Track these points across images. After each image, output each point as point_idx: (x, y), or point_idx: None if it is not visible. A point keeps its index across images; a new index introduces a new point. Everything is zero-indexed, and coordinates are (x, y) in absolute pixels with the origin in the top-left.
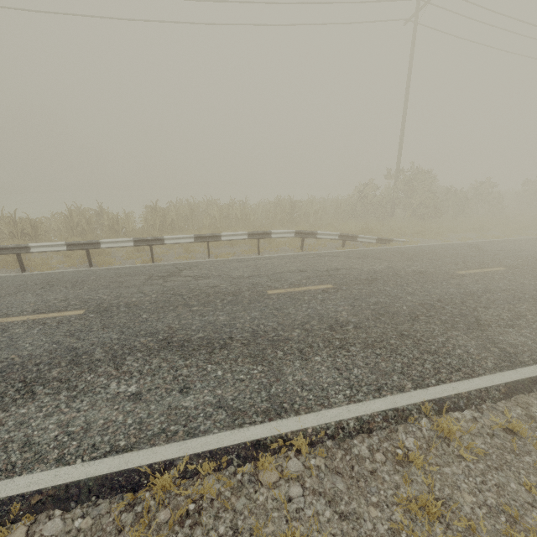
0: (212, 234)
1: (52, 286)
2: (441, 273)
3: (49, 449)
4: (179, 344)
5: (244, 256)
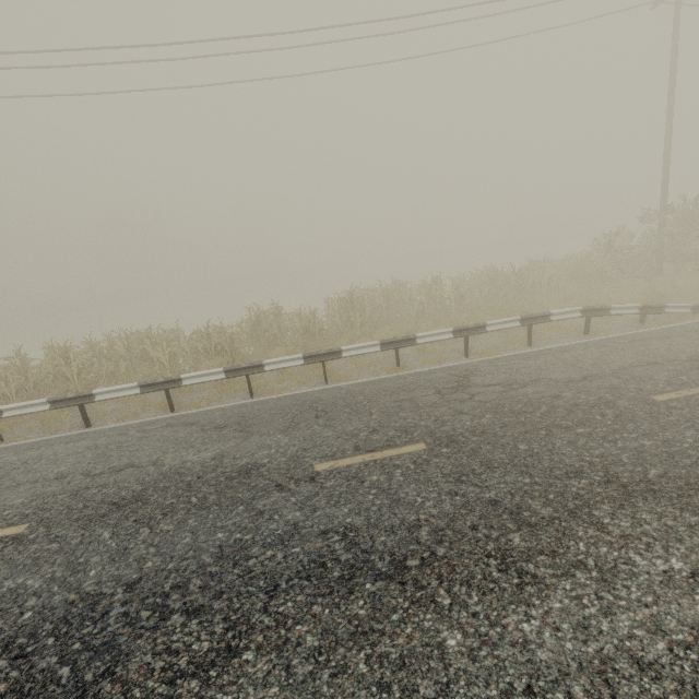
0: (475, 325)
1: (326, 413)
2: None
3: (691, 674)
4: (642, 488)
5: (512, 350)
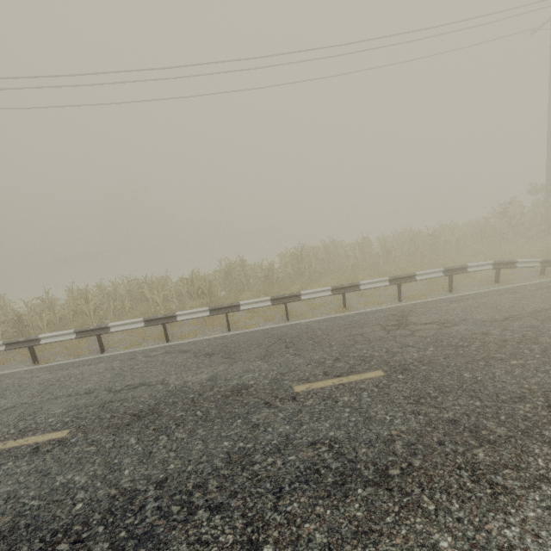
0: (407, 274)
1: (294, 344)
2: None
3: None
4: None
5: (436, 295)
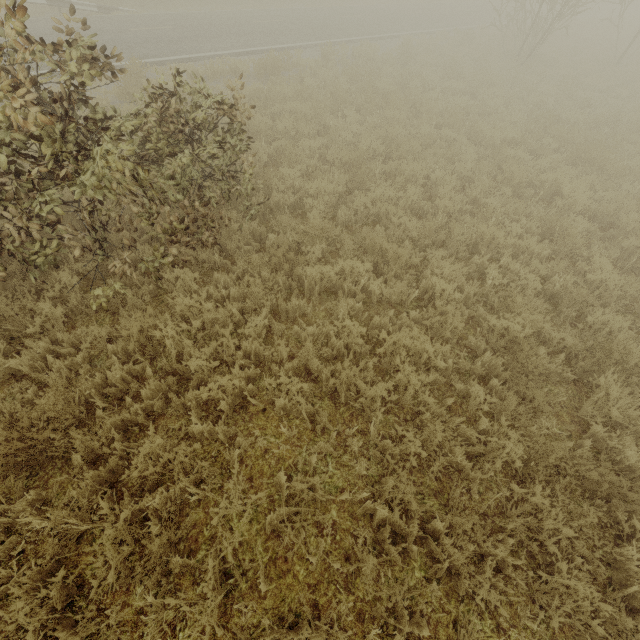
0: None
1: None
2: (116, 30)
3: None
4: None
5: None
